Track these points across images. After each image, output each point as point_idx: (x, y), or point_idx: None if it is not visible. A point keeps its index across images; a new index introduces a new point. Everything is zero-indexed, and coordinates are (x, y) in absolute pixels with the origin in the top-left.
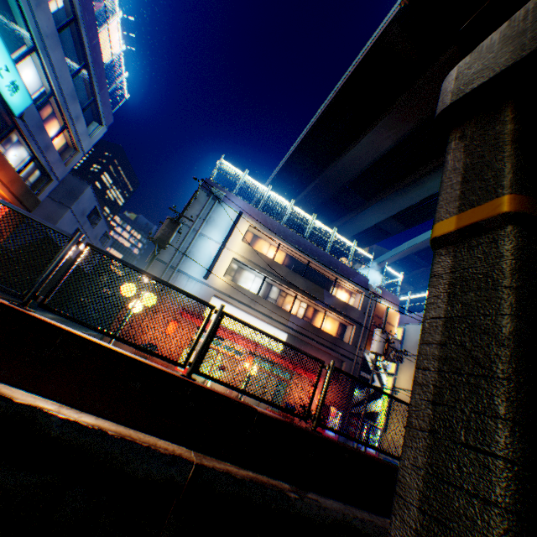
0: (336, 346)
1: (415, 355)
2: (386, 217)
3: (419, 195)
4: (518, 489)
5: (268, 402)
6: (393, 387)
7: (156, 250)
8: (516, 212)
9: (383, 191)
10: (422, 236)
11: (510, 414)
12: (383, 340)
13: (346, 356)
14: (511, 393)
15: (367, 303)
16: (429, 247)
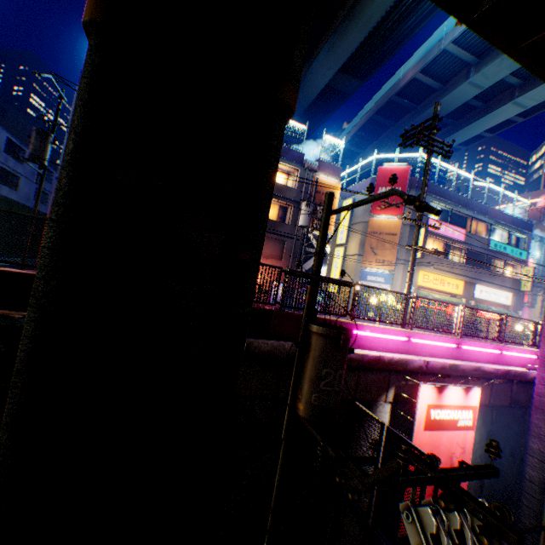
0: (276, 230)
1: (361, 222)
2: (334, 74)
3: (360, 33)
4: (43, 264)
5: (33, 266)
6: (345, 256)
7: (35, 169)
8: (87, 22)
9: (323, 37)
10: (384, 88)
11: (51, 216)
12: (308, 213)
13: (287, 236)
14: (55, 200)
15: (305, 180)
16: (391, 102)
